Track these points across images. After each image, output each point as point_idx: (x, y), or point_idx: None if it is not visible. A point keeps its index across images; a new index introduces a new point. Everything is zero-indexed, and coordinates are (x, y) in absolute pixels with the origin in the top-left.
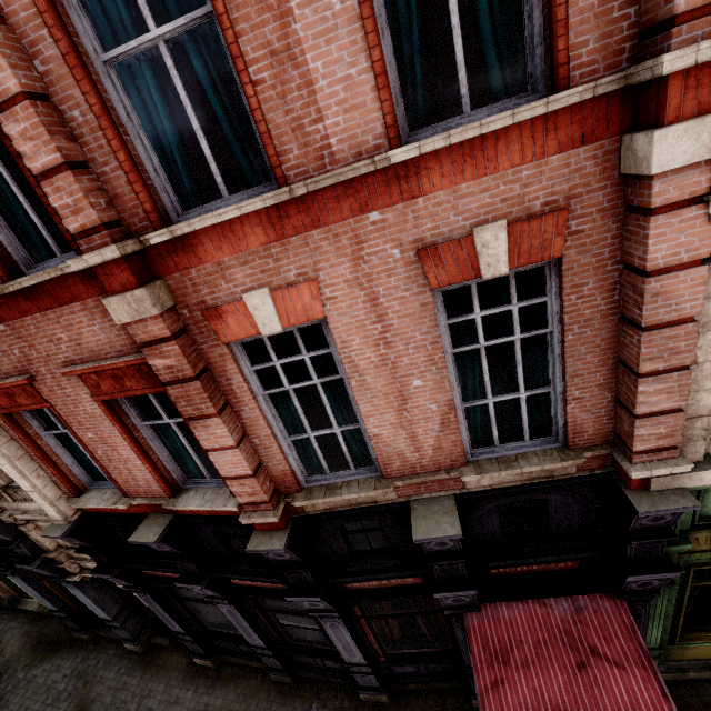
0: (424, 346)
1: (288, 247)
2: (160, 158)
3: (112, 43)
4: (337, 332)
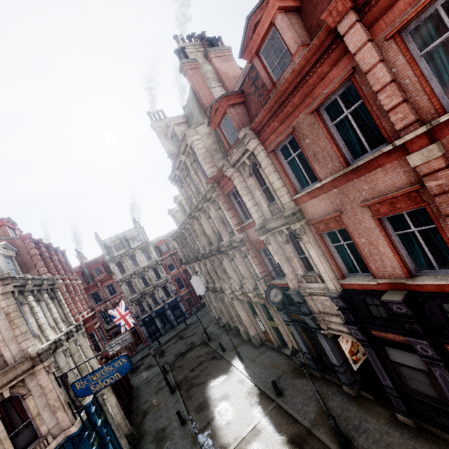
0: None
1: None
2: (440, 85)
3: (422, 48)
4: None
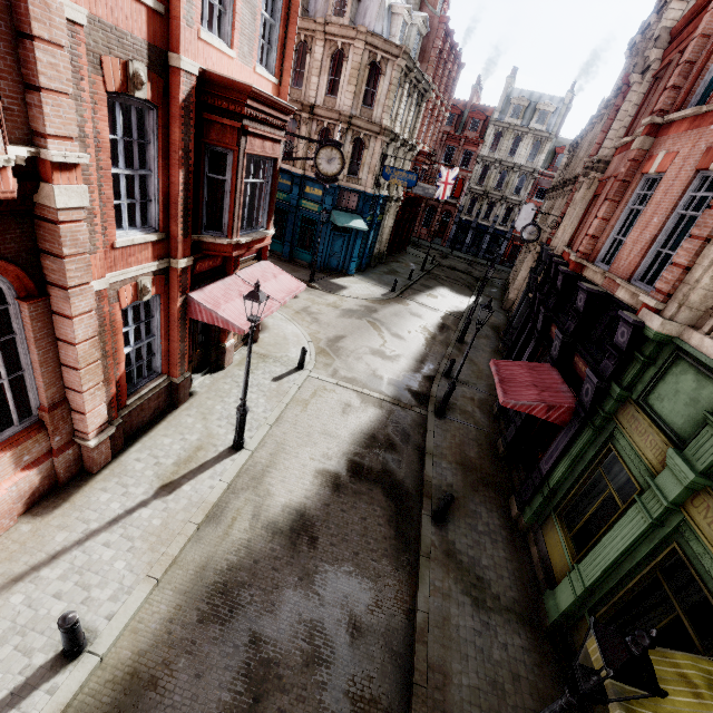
0: (672, 200)
1: (685, 135)
2: (705, 92)
3: None
4: (662, 181)
